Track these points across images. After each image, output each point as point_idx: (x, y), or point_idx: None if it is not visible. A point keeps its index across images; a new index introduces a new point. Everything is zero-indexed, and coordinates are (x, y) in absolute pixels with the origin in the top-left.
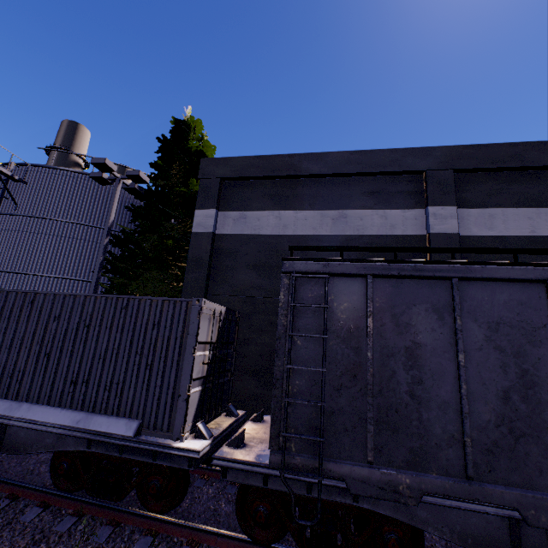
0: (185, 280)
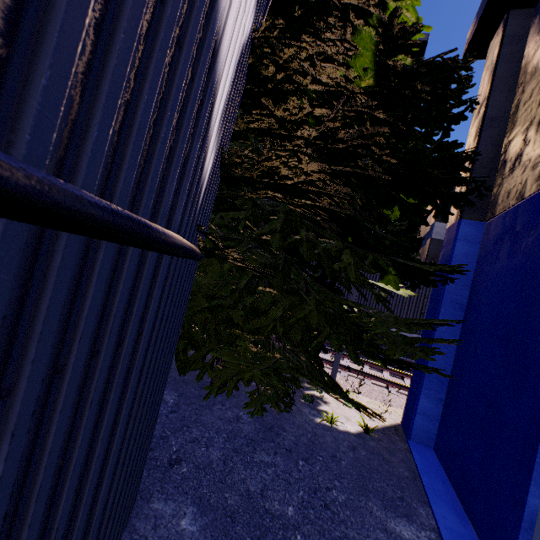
0: None
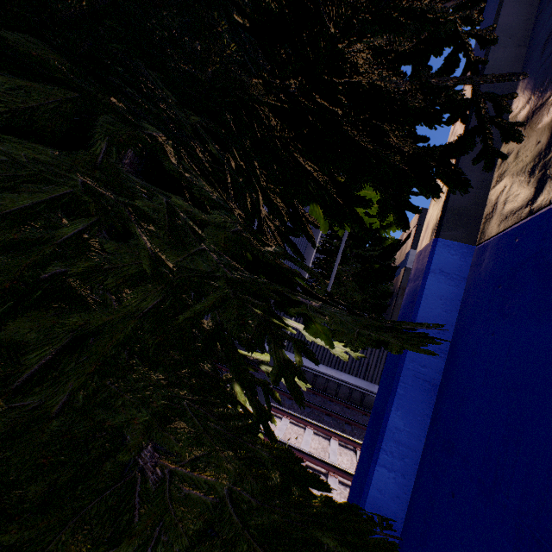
0: (396, 303)
